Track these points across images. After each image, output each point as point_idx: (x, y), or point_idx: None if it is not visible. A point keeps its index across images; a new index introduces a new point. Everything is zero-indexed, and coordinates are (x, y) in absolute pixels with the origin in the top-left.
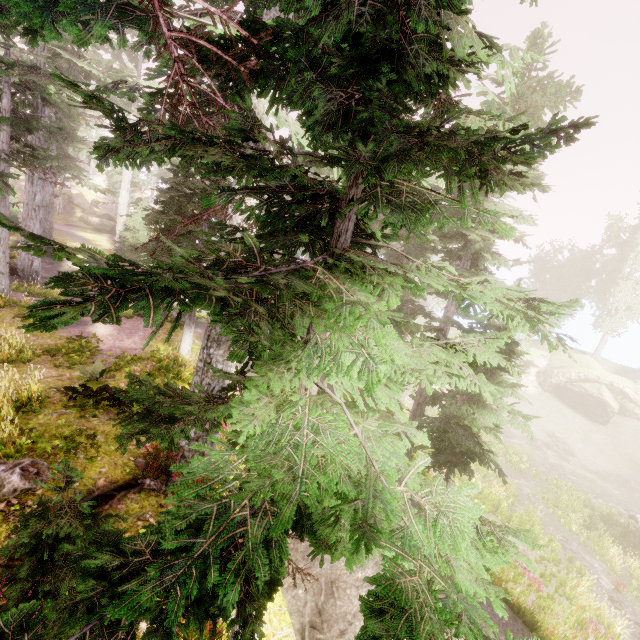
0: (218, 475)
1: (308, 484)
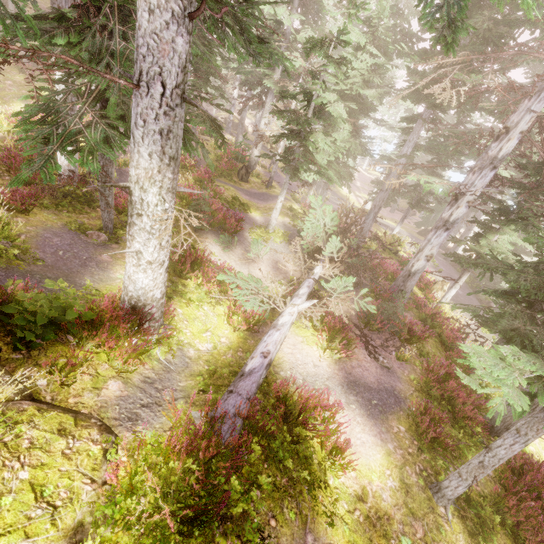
0: (475, 248)
1: (496, 247)
